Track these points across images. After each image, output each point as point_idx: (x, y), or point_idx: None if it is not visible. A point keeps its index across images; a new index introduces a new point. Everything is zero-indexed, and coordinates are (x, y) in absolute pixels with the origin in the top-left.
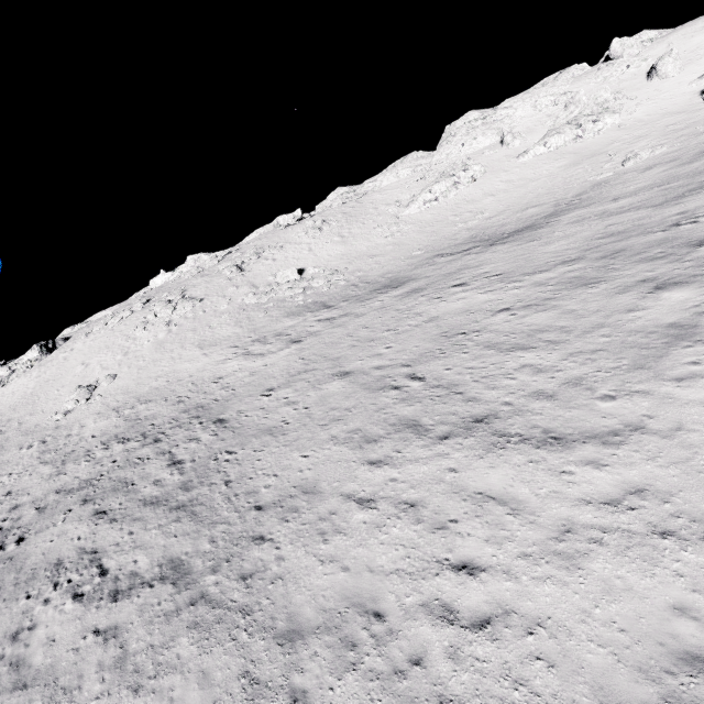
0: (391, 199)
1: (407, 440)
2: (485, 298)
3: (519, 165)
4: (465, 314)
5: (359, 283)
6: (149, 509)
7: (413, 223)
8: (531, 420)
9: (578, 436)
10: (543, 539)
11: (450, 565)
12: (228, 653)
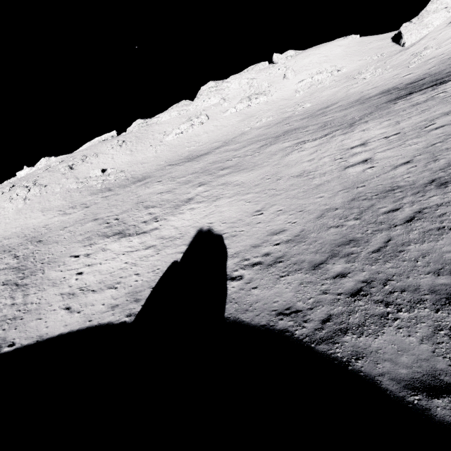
0: (162, 130)
1: (100, 239)
2: (160, 188)
3: (223, 117)
4: (150, 194)
5: (130, 178)
6: (1, 271)
7: (168, 146)
8: (136, 229)
9: (142, 232)
10: (113, 256)
11: (88, 265)
12: (20, 292)
